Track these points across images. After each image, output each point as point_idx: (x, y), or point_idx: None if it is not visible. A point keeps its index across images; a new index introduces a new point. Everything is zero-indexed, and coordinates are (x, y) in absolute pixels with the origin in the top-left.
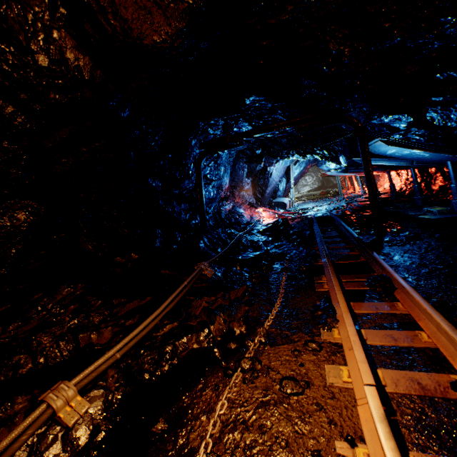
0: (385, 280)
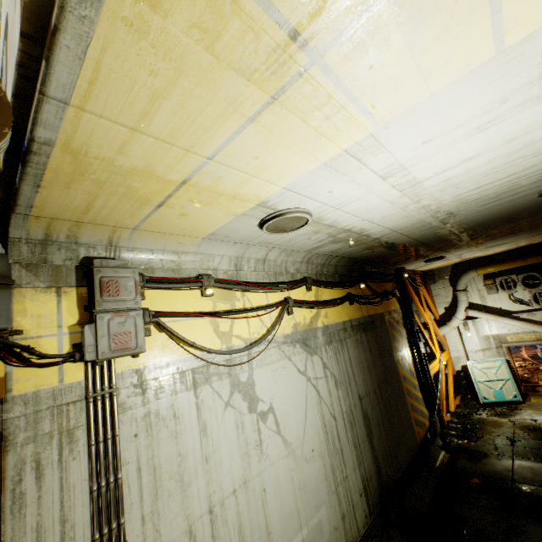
0: (536, 347)
